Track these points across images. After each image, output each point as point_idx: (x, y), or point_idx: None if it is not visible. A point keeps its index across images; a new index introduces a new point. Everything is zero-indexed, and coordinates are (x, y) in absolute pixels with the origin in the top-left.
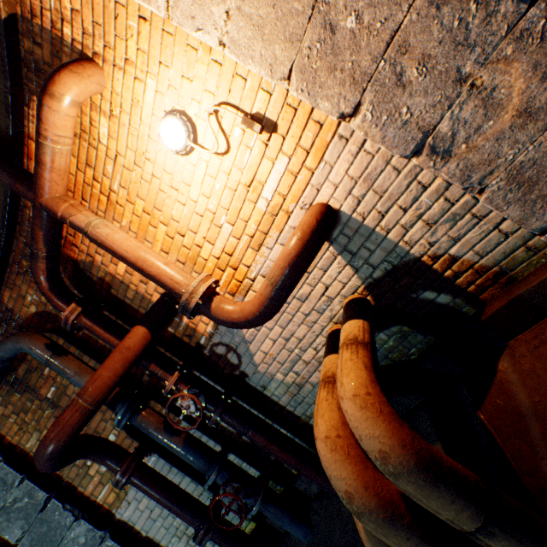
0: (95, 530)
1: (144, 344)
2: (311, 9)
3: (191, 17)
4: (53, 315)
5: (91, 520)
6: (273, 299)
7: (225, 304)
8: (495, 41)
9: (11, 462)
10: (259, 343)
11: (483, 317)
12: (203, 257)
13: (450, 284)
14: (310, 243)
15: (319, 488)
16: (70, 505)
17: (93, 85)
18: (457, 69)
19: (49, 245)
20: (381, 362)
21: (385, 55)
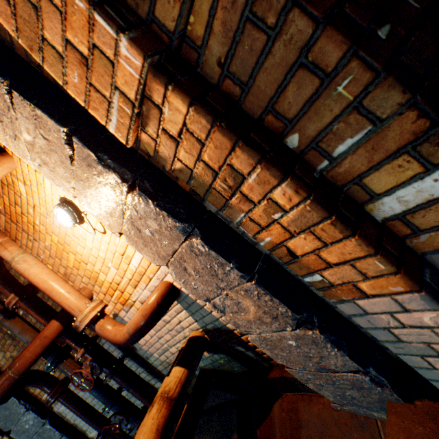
0: (39, 418)
1: (57, 333)
2: (123, 214)
3: (51, 178)
4: None
5: (37, 411)
6: (130, 340)
7: (105, 327)
8: (233, 284)
9: None
10: None
11: (268, 376)
12: (101, 279)
13: (253, 348)
14: (150, 319)
15: None
16: (24, 401)
17: (5, 170)
18: (217, 283)
19: None
20: (217, 368)
21: (174, 256)
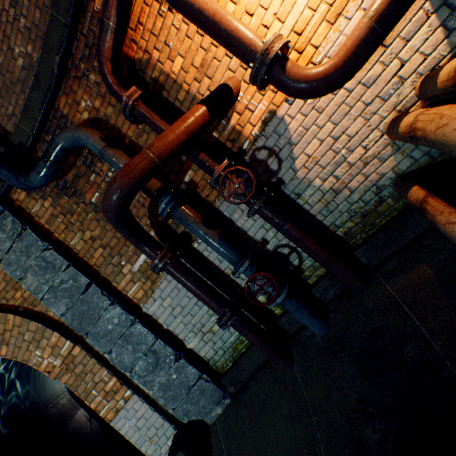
0: (127, 314)
1: (202, 122)
2: None
3: None
4: (103, 122)
5: (123, 306)
6: (366, 41)
7: (299, 66)
8: None
9: (59, 252)
10: (304, 145)
11: None
12: None
13: None
14: None
15: (334, 295)
16: (107, 293)
17: None
18: None
19: (120, 16)
20: (437, 158)
21: None
